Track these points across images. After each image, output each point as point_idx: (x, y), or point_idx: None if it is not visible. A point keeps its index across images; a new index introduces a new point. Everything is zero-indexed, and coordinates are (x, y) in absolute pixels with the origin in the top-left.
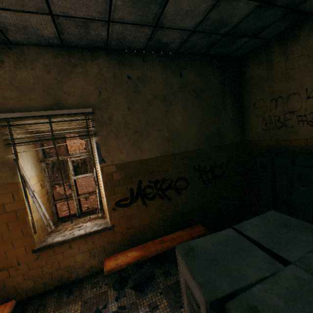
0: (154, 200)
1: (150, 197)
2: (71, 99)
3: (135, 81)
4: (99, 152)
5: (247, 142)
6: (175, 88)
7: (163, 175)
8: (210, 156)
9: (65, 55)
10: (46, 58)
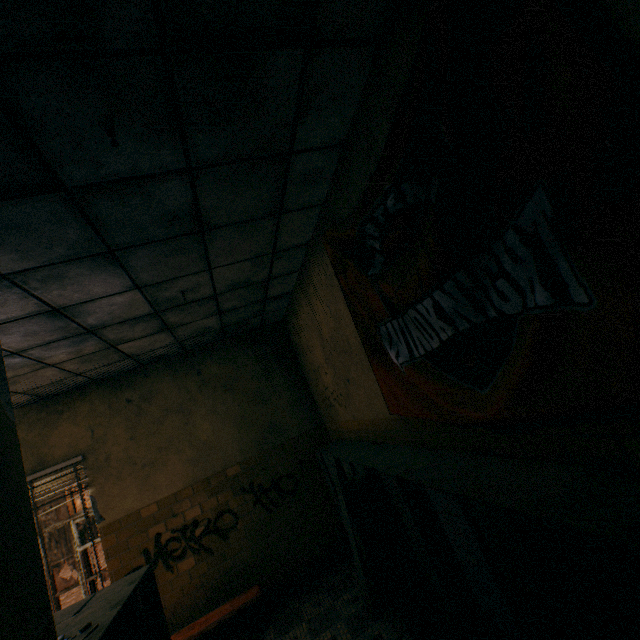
0: (185, 559)
1: (178, 555)
2: (59, 451)
3: (137, 403)
4: (96, 507)
5: (325, 424)
6: (194, 390)
7: (194, 515)
8: (267, 464)
9: (52, 404)
10: (30, 416)
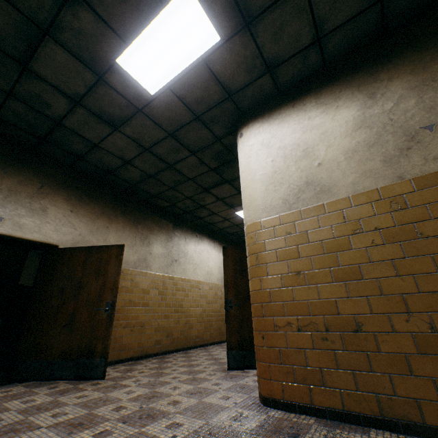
0: None
1: None
2: None
3: None
4: None
5: None
6: None
7: None
8: None
9: None
10: None
